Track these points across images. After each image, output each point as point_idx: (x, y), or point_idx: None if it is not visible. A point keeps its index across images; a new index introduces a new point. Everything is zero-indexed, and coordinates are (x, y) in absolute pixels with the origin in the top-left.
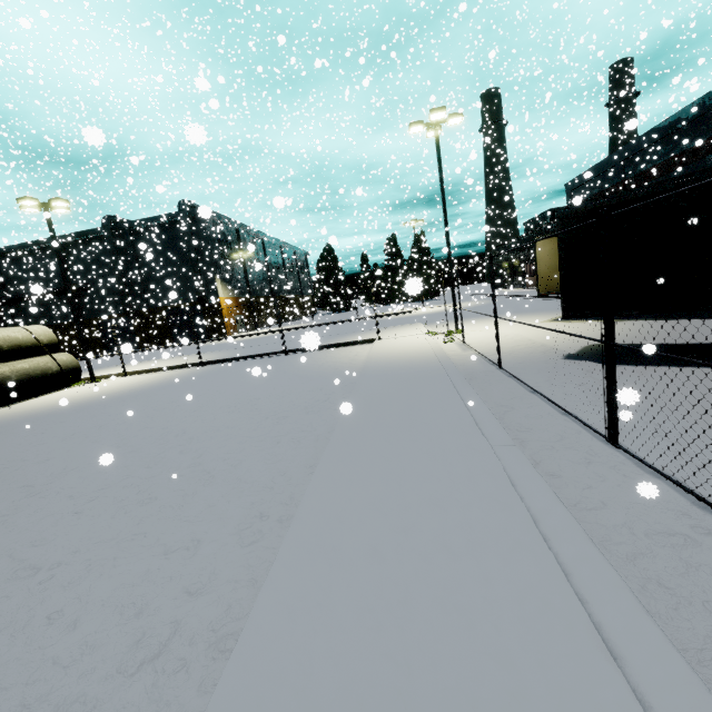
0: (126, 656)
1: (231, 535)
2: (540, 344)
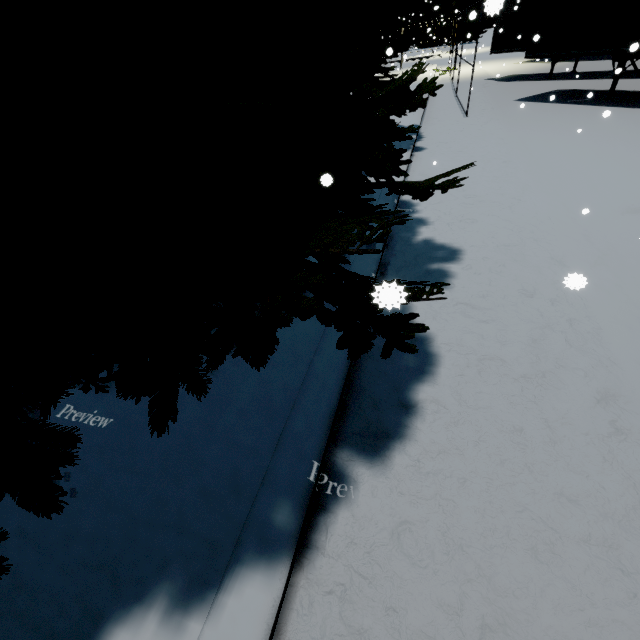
0: None
1: None
2: (487, 74)
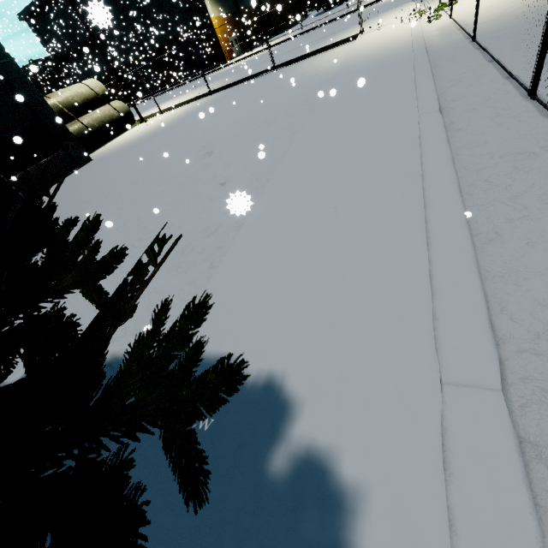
0: (203, 233)
1: (242, 190)
2: None
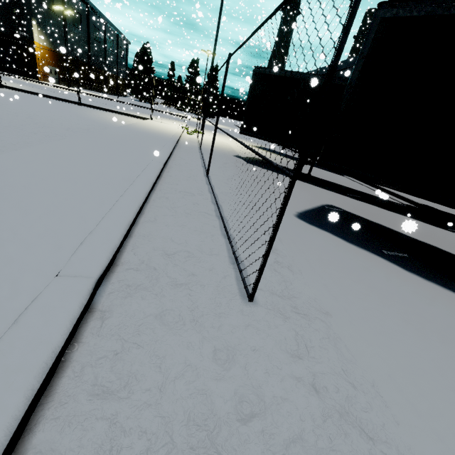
0: None
1: None
2: (232, 149)
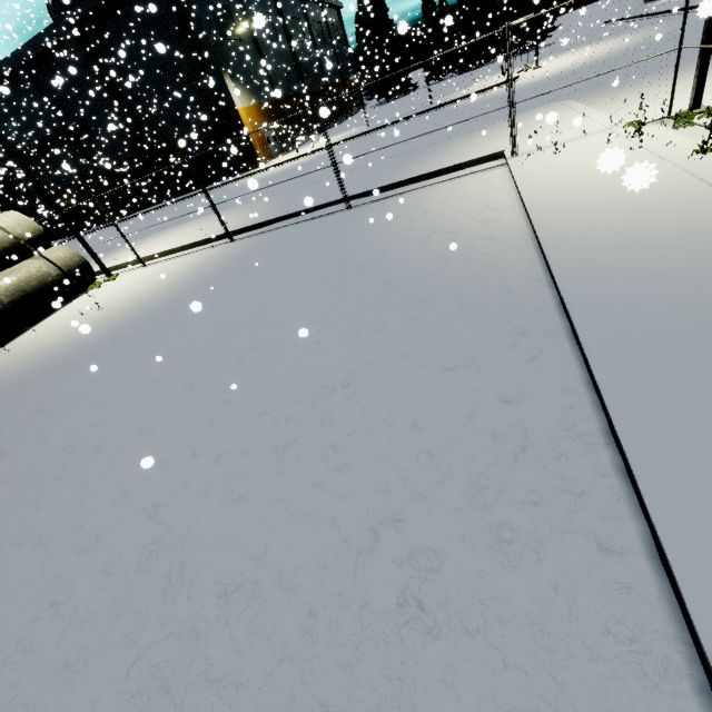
0: None
1: None
2: None
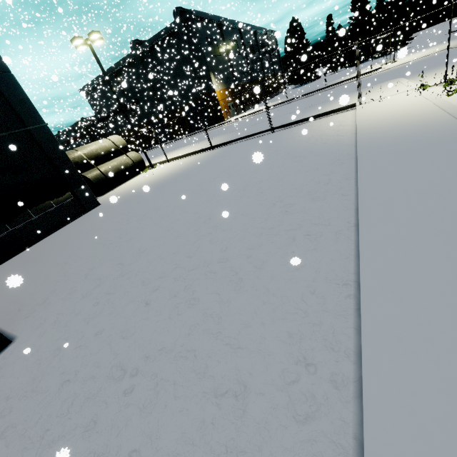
0: None
1: (278, 391)
2: None
